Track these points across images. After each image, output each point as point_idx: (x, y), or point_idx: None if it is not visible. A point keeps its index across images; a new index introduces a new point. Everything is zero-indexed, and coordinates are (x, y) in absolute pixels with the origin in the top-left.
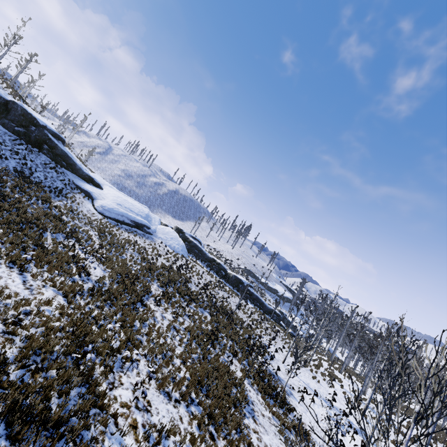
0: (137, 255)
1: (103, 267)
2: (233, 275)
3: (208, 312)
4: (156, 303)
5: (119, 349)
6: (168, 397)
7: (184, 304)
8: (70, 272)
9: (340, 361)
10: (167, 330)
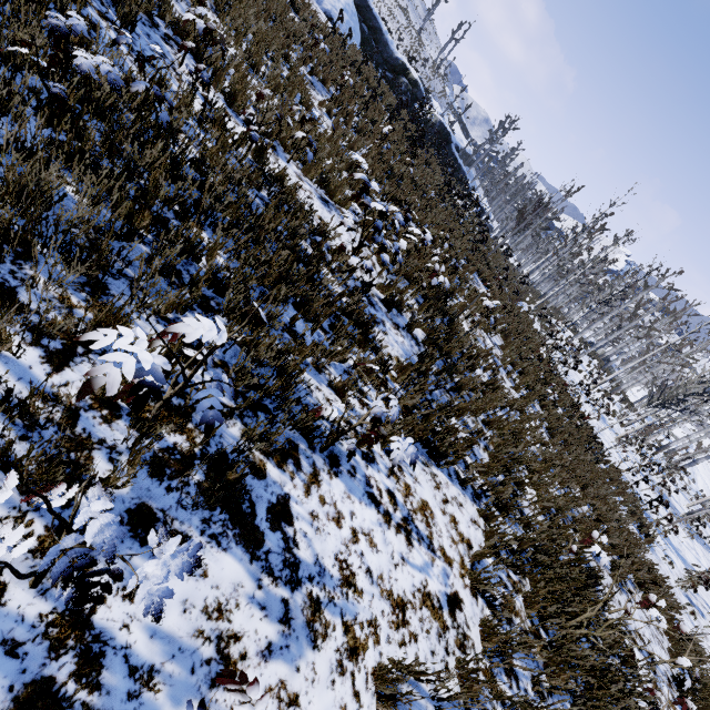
0: (324, 95)
1: (335, 206)
2: (438, 121)
3: (475, 272)
4: (472, 318)
5: (578, 559)
6: (622, 585)
7: (485, 291)
8: (361, 316)
9: (518, 272)
10: (514, 392)
